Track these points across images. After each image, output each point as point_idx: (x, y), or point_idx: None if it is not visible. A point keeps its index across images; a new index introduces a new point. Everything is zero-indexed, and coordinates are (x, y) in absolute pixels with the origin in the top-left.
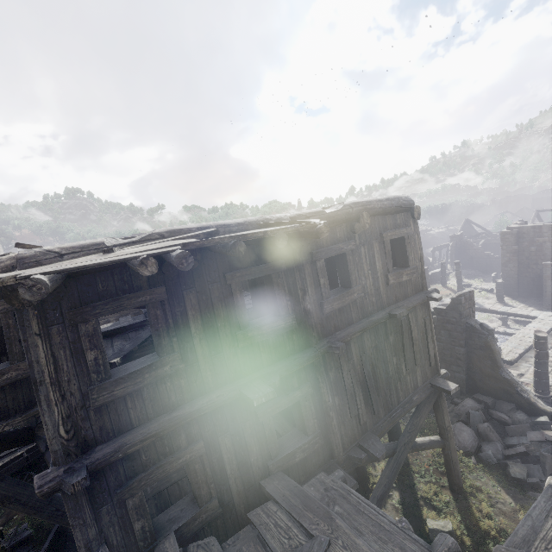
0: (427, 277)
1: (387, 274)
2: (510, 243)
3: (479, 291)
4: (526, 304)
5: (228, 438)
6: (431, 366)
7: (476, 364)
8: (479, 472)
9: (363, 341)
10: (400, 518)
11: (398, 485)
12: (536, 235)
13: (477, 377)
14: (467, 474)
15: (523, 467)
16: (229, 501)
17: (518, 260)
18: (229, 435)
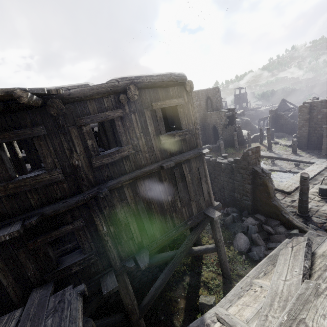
0: (249, 138)
1: (159, 136)
2: (304, 113)
3: (283, 146)
4: (311, 154)
5: (1, 261)
6: (205, 200)
7: (258, 195)
8: (245, 265)
9: (137, 186)
10: None
11: (191, 272)
12: (322, 107)
13: (258, 203)
14: (236, 266)
15: None
16: (9, 302)
17: (309, 125)
18: (2, 260)
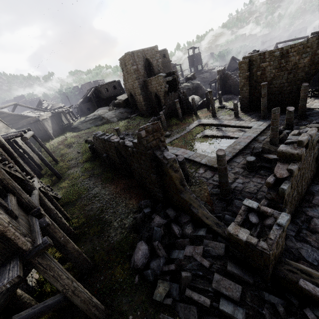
0: (194, 105)
1: None
2: (244, 71)
3: (228, 110)
4: (251, 117)
5: None
6: None
7: (166, 186)
8: (135, 292)
9: None
10: None
11: None
12: (261, 61)
13: (170, 195)
14: (122, 298)
15: (168, 285)
16: None
17: (250, 84)
18: None
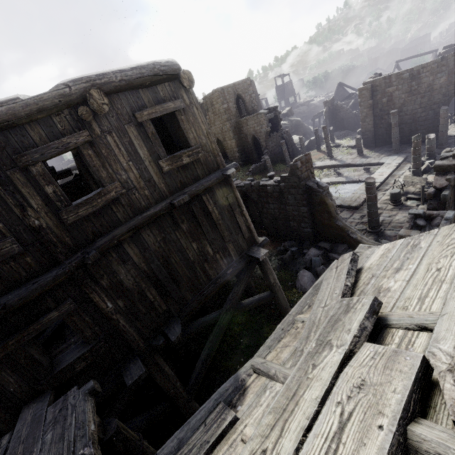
0: (302, 145)
1: (158, 161)
2: (366, 99)
3: (346, 148)
4: (380, 153)
5: None
6: (245, 238)
7: (318, 218)
8: None
9: (142, 239)
10: (88, 441)
11: (249, 332)
12: (386, 85)
13: (320, 228)
14: None
15: None
16: None
17: (374, 114)
18: None
